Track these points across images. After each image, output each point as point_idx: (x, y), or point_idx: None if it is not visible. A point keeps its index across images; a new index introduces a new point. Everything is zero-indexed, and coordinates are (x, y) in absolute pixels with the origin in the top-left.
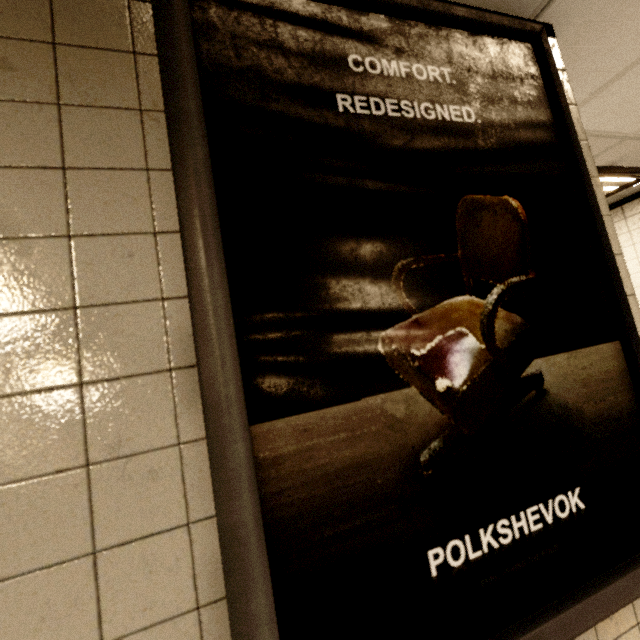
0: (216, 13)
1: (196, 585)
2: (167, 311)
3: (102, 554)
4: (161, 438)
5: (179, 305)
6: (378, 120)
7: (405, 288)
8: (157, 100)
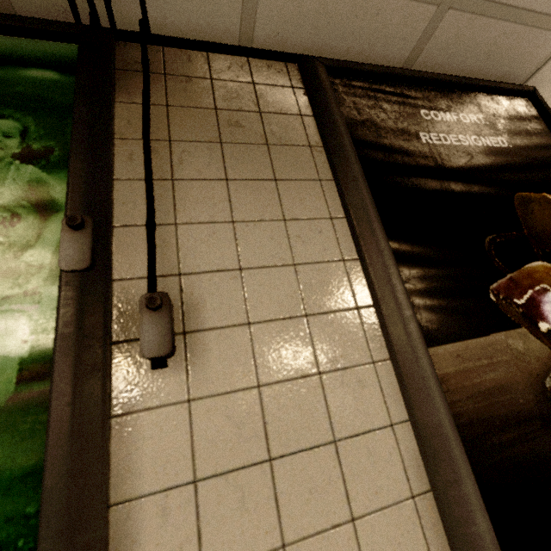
0: (342, 91)
1: (407, 477)
2: (347, 268)
3: (340, 443)
4: (361, 357)
5: (353, 264)
6: (447, 147)
7: (496, 255)
8: (317, 140)
